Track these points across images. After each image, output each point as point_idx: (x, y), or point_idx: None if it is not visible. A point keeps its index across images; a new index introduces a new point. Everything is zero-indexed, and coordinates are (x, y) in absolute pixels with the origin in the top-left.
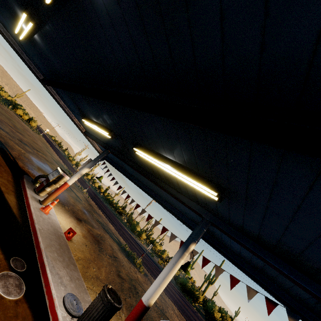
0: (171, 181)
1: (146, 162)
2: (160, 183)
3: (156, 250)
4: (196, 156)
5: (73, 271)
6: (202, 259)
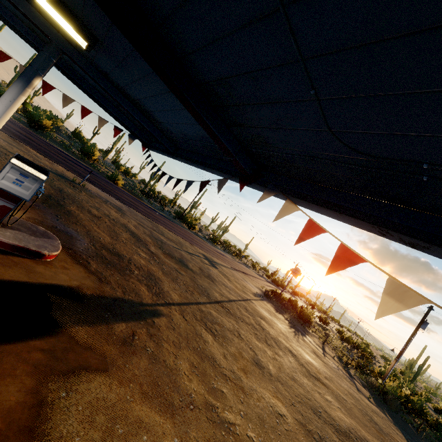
0: None
1: None
2: None
3: None
4: None
5: None
6: (43, 84)
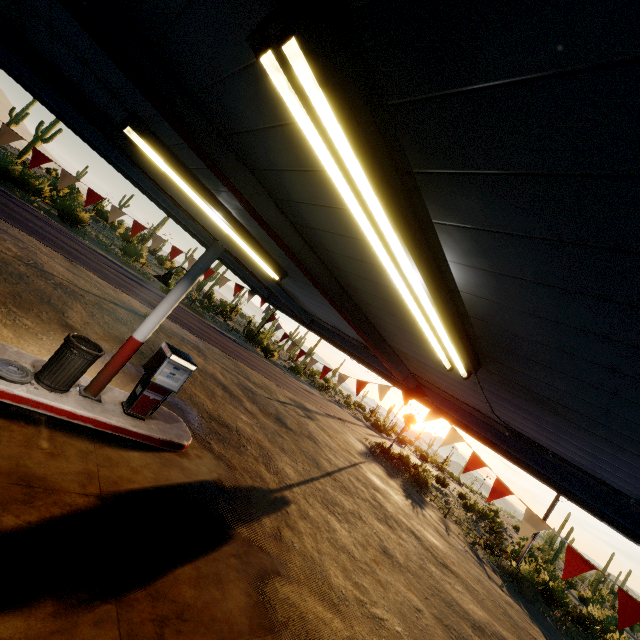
0: None
1: (119, 117)
2: (135, 155)
3: None
4: (287, 260)
5: None
6: (172, 250)
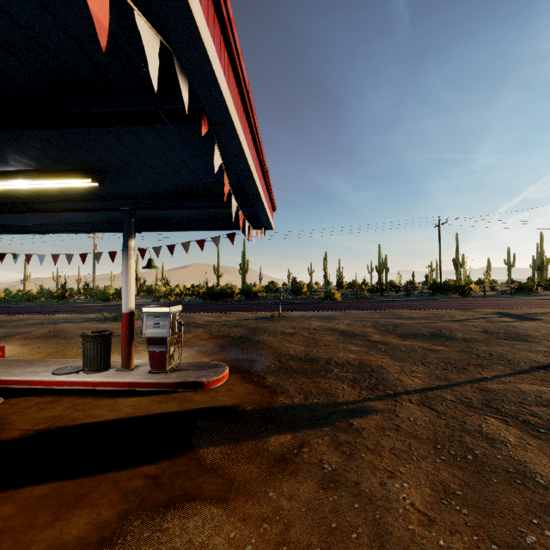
0: (53, 194)
1: None
2: (45, 207)
3: (160, 293)
4: (31, 154)
5: (44, 363)
6: (169, 249)
